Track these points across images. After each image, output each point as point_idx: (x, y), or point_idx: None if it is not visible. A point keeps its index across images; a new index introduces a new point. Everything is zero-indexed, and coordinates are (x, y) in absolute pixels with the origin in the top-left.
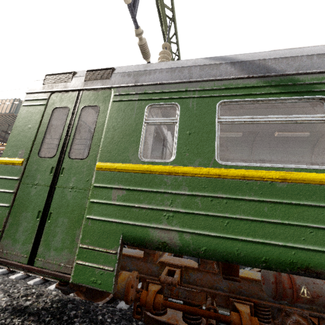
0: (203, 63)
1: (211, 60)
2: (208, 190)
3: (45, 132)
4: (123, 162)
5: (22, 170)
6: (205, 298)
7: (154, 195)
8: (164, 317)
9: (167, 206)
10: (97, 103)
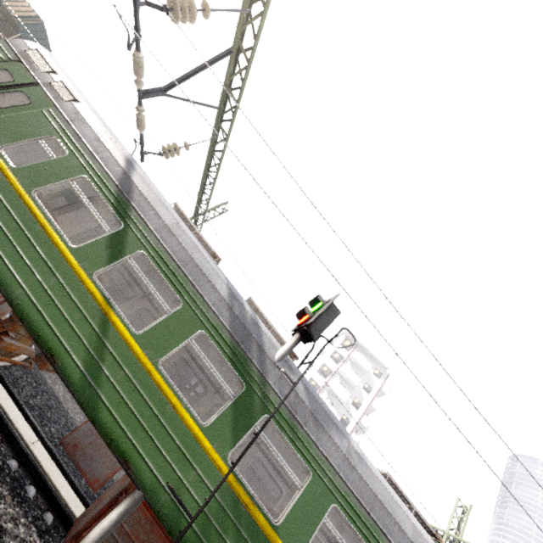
0: (118, 158)
1: (124, 162)
2: (4, 195)
3: None
4: None
5: None
6: None
7: None
8: None
9: None
10: (33, 101)
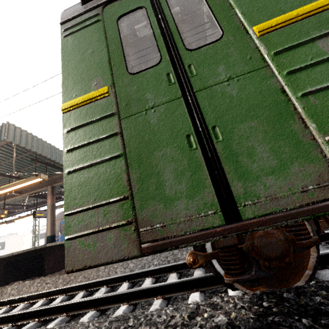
0: None
1: None
2: None
3: (122, 46)
4: (300, 7)
5: (113, 100)
6: None
7: None
8: None
9: None
10: None
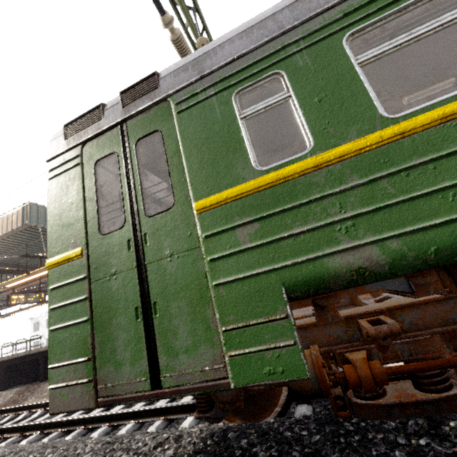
0: (290, 1)
1: None
2: (393, 163)
3: (96, 199)
4: (233, 186)
5: (85, 263)
6: (441, 344)
7: (306, 208)
8: (388, 397)
9: (337, 214)
10: (154, 128)
